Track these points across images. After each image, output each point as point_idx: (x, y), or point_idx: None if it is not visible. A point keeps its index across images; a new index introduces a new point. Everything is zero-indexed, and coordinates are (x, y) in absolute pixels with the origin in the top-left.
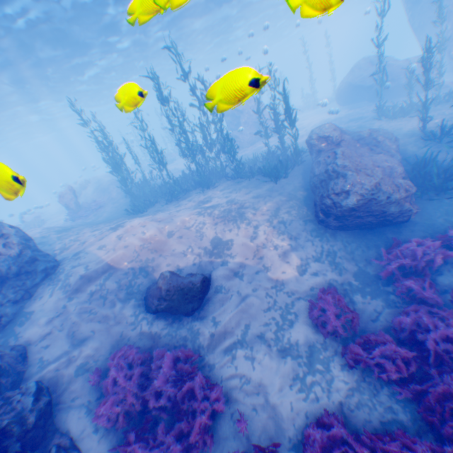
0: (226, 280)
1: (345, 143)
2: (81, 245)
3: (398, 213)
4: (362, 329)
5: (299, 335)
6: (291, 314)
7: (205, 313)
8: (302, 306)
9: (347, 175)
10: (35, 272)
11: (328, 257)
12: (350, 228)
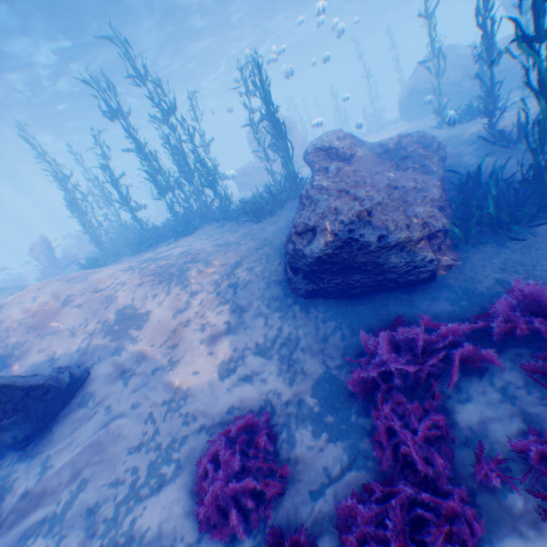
0: (105, 384)
1: (358, 156)
2: None
3: (410, 267)
4: (285, 516)
5: (159, 518)
6: (170, 464)
7: (43, 446)
8: (198, 447)
9: (320, 201)
10: None
11: (283, 348)
12: (334, 294)
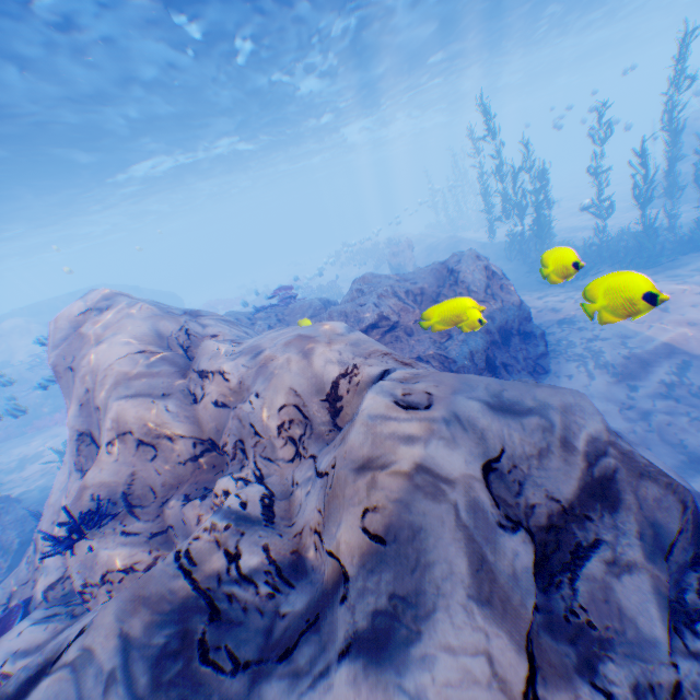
0: None
1: None
2: (550, 313)
3: None
4: None
5: None
6: None
7: None
8: None
9: None
10: (533, 337)
11: None
12: None
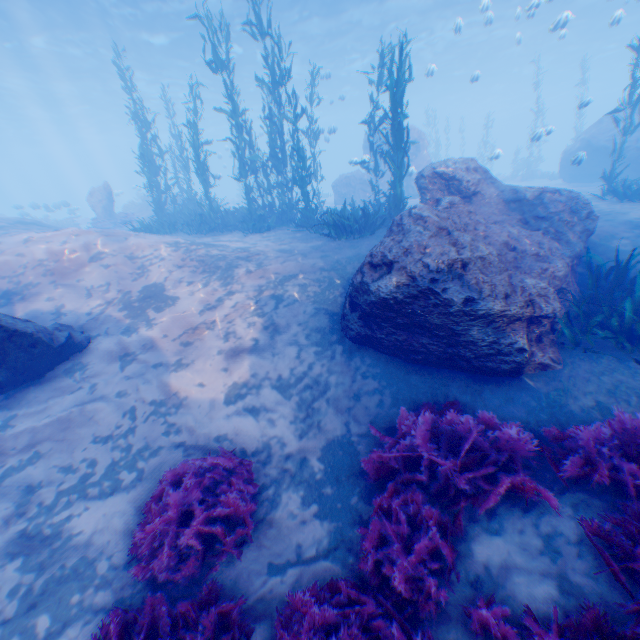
0: (100, 359)
1: (482, 198)
2: None
3: (493, 350)
4: (231, 579)
5: (96, 524)
6: (132, 471)
7: (13, 401)
8: (169, 465)
9: (411, 234)
10: None
11: (306, 391)
12: (389, 350)
